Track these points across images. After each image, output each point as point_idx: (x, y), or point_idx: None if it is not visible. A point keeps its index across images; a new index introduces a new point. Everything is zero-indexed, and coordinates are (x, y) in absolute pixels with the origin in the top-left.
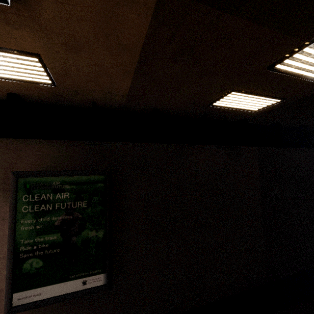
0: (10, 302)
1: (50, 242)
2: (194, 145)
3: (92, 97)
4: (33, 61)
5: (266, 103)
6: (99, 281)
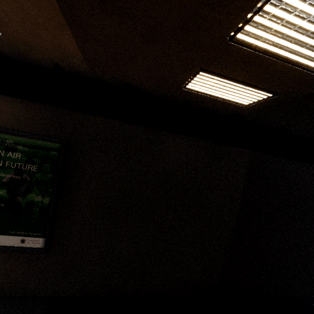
0: None
1: None
2: (169, 134)
3: (51, 57)
4: None
5: (254, 96)
6: (38, 244)
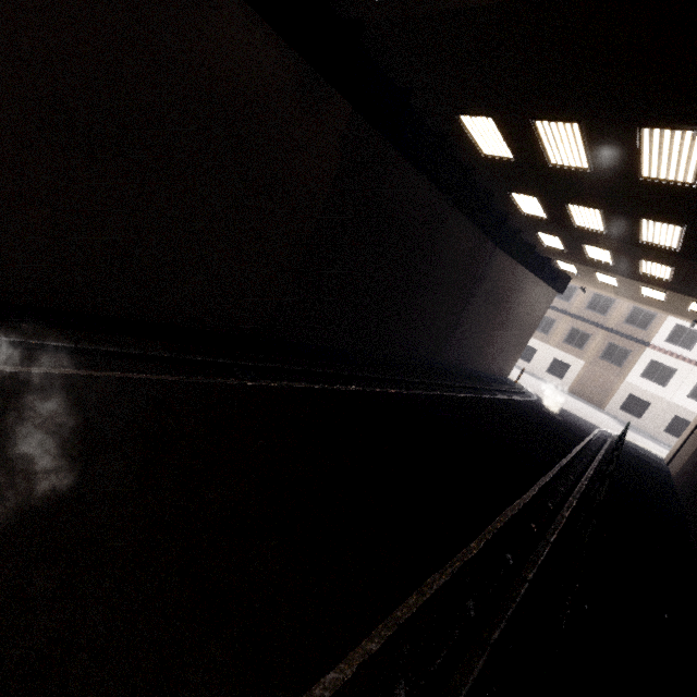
0: None
1: None
2: None
3: None
4: None
5: None
6: None
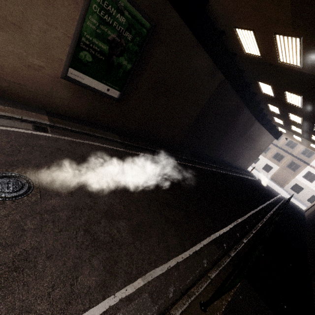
0: (67, 71)
1: (101, 49)
2: (202, 49)
3: None
4: None
5: (254, 52)
6: (115, 95)
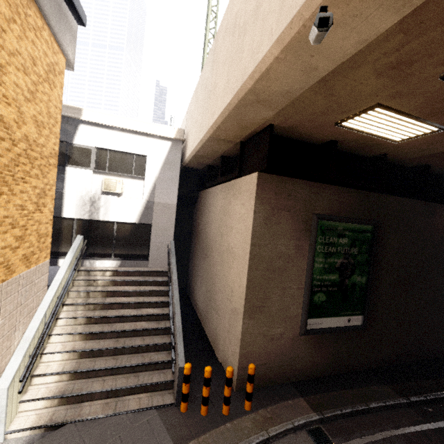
0: (306, 325)
1: (331, 281)
2: (439, 205)
3: (395, 151)
4: (431, 130)
5: None
6: (358, 321)
